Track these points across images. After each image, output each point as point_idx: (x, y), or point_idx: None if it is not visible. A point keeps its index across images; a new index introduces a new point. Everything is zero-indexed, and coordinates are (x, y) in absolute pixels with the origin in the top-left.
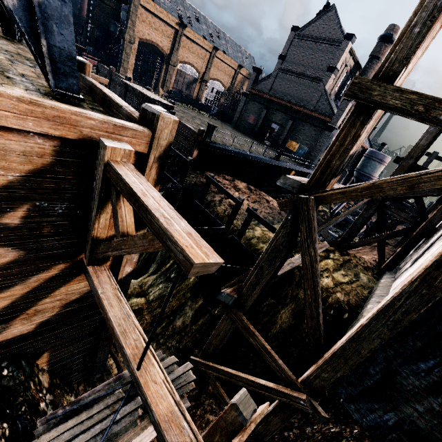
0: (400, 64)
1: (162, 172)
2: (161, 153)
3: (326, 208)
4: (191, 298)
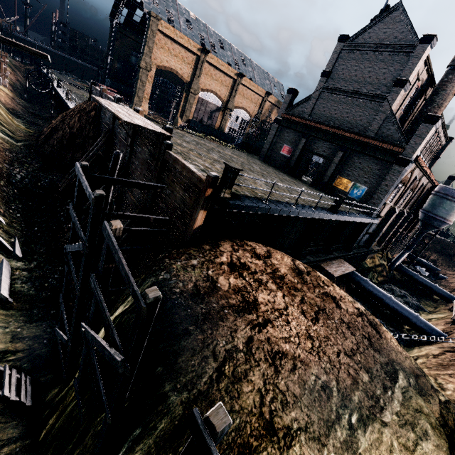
0: None
1: None
2: None
3: (383, 260)
4: None
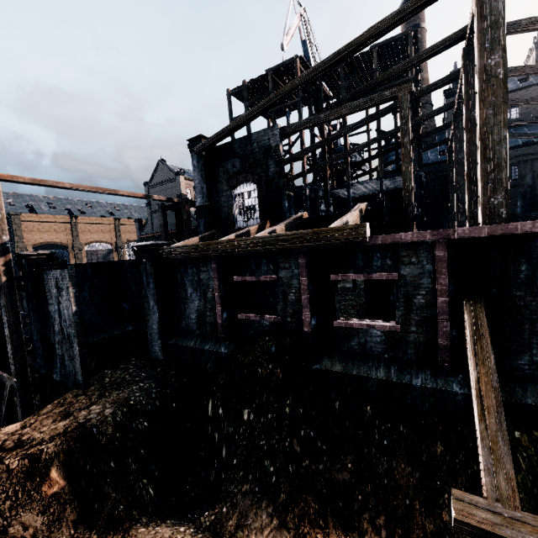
0: None
1: None
2: None
3: None
4: None
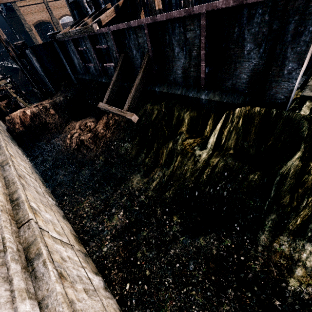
0: None
1: None
2: None
3: None
4: None
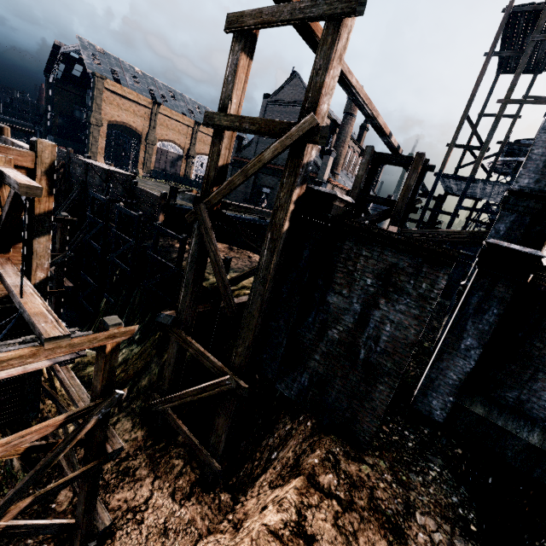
0: (228, 100)
1: (53, 184)
2: (47, 169)
3: None
4: (157, 354)
